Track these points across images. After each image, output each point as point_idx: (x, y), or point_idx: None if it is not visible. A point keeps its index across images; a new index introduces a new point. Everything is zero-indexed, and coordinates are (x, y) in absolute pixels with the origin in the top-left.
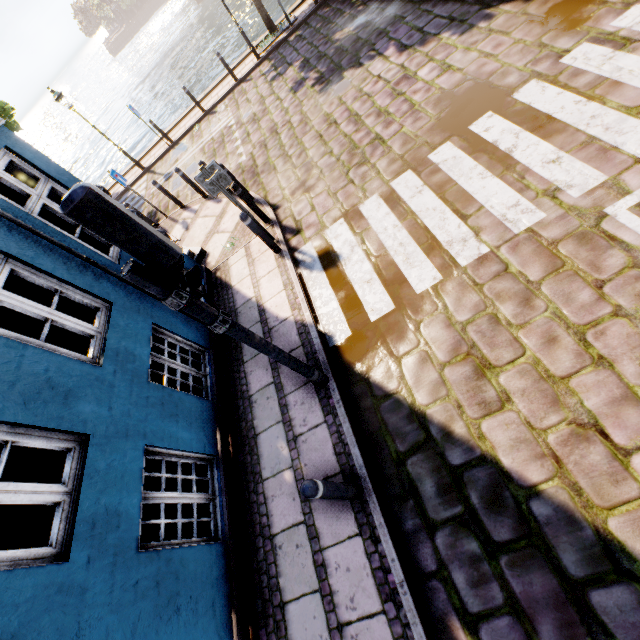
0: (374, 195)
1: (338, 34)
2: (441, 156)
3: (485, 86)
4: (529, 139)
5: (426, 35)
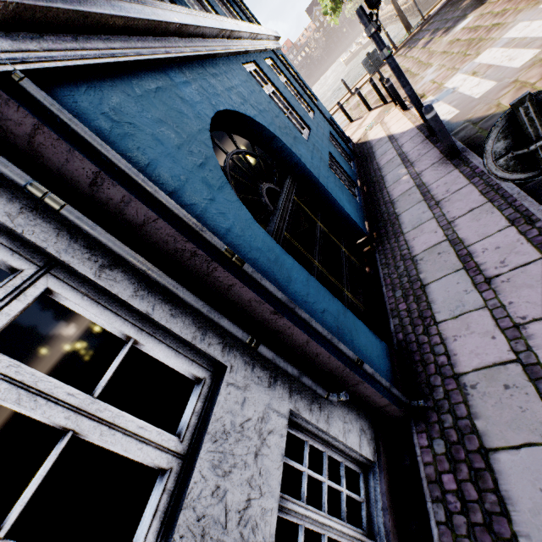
0: (486, 50)
1: (465, 3)
2: None
3: None
4: None
5: None
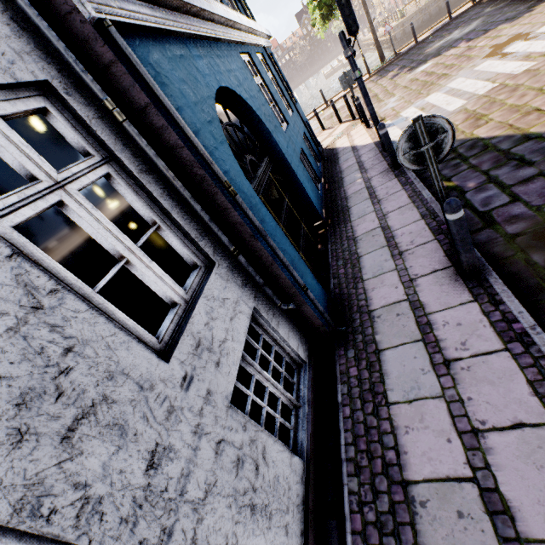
0: (434, 93)
1: (428, 50)
2: (481, 67)
3: (518, 35)
4: (538, 43)
5: (487, 31)
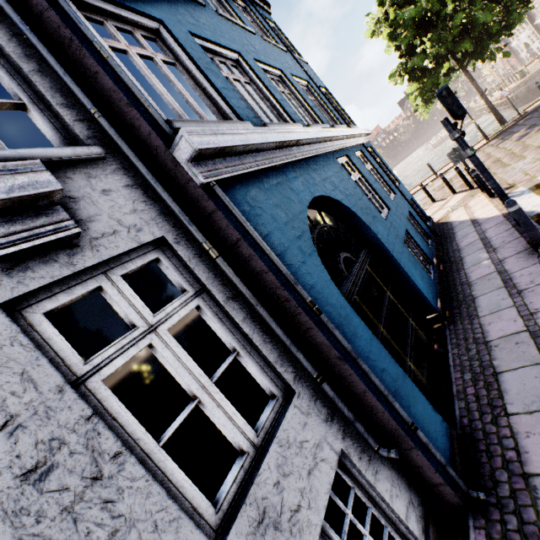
0: None
1: None
2: None
3: None
4: None
5: None
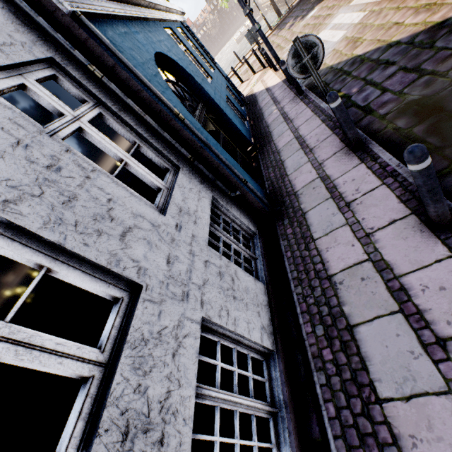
0: (322, 31)
1: None
2: (355, 1)
3: None
4: None
5: None
